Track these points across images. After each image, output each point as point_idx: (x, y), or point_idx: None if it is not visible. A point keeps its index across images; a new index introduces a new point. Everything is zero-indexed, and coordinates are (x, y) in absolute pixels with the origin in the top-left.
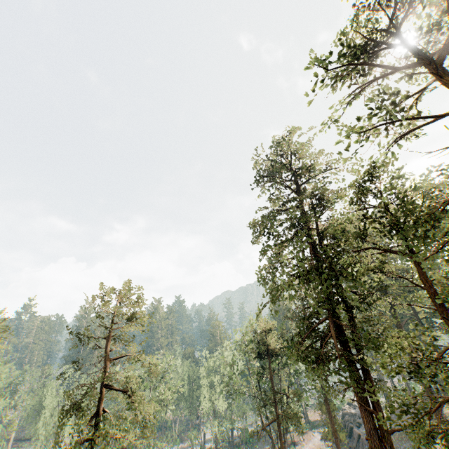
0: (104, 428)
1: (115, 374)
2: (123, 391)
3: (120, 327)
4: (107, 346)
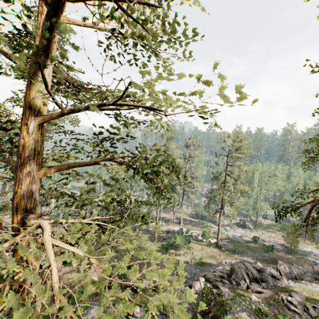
0: (224, 187)
1: (233, 170)
2: (233, 178)
3: (233, 152)
4: (227, 159)
